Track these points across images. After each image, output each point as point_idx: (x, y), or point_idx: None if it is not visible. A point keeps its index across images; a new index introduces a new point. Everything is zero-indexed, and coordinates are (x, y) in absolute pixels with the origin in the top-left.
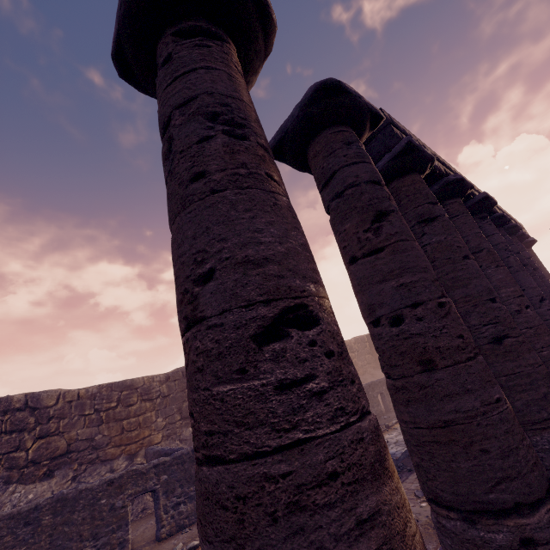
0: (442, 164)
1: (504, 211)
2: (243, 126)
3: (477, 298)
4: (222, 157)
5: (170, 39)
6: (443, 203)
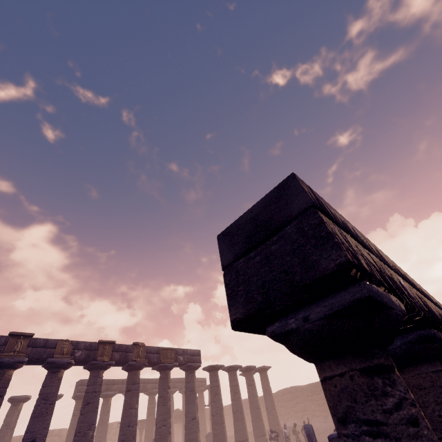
0: (109, 384)
1: (176, 380)
2: (9, 426)
3: (68, 441)
4: (2, 433)
5: (11, 406)
6: (104, 398)
